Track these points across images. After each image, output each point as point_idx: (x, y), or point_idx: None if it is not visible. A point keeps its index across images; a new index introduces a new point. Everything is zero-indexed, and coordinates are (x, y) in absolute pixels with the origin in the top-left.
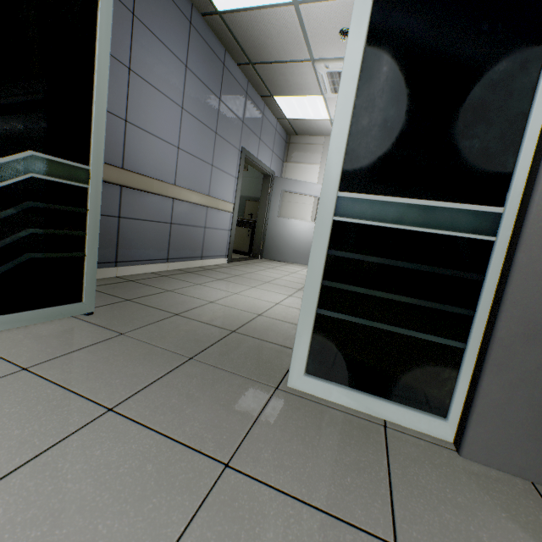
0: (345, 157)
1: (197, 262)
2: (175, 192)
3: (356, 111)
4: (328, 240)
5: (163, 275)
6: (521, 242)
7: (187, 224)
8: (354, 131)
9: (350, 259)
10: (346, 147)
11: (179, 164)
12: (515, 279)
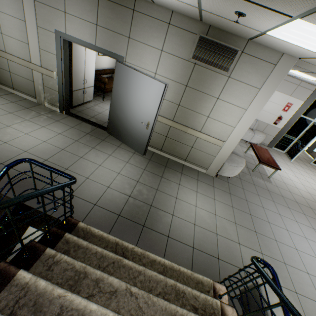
0: None
1: None
2: None
3: None
4: None
5: None
6: None
7: None
8: None
9: None
10: None
11: None
12: None
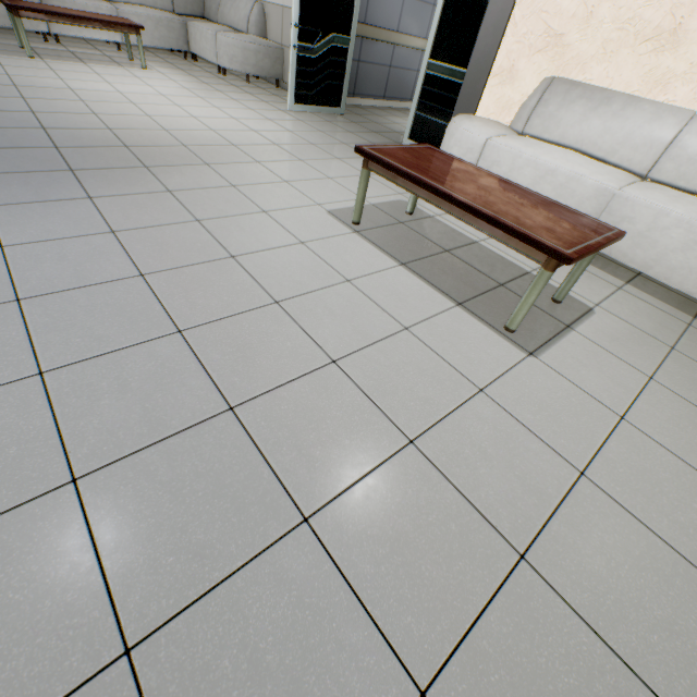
0: (433, 44)
1: (406, 104)
2: (396, 39)
3: (440, 23)
4: (422, 82)
5: (378, 109)
6: (462, 85)
7: (402, 68)
8: (438, 32)
9: (428, 90)
10: (434, 40)
11: (403, 12)
12: (458, 98)
